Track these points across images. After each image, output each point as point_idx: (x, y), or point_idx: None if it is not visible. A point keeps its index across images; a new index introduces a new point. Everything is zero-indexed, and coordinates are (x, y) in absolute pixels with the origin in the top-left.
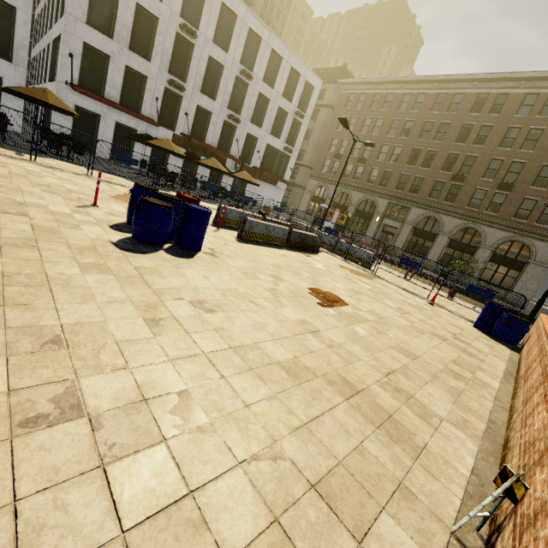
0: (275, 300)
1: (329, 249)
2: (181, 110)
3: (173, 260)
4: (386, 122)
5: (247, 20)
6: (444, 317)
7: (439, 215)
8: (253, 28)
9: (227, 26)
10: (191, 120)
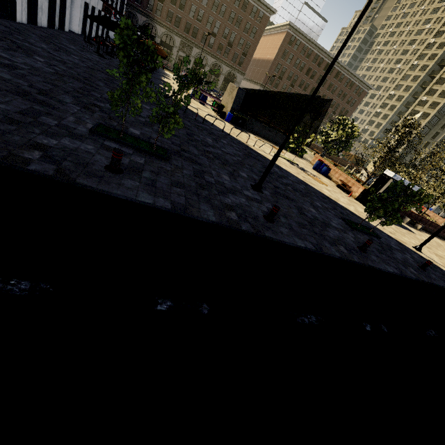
0: None
1: None
2: None
3: None
4: None
5: None
6: None
7: (206, 55)
8: None
9: None
10: None
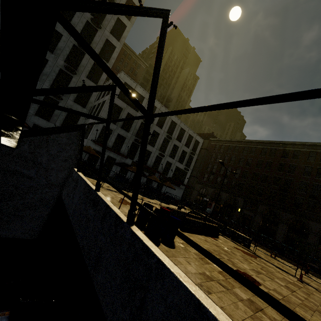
0: (227, 281)
1: (221, 232)
2: (138, 151)
3: (169, 250)
4: (237, 158)
5: (171, 117)
6: (315, 294)
7: (277, 210)
8: (173, 120)
9: (162, 119)
10: None
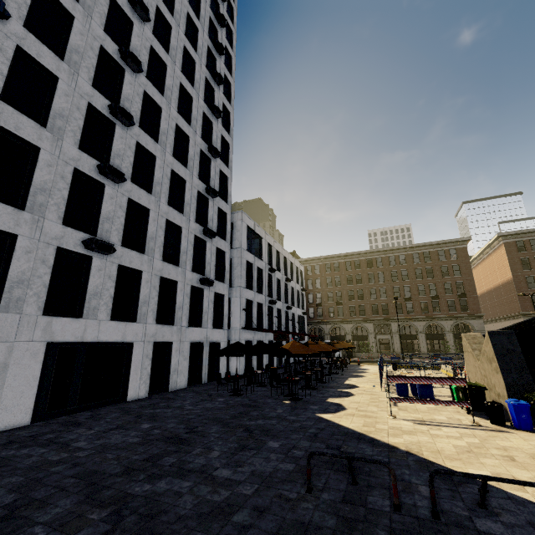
0: None
1: None
2: (273, 315)
3: None
4: (342, 278)
5: (282, 252)
6: None
7: (410, 322)
8: (284, 255)
9: (276, 259)
10: (276, 319)
